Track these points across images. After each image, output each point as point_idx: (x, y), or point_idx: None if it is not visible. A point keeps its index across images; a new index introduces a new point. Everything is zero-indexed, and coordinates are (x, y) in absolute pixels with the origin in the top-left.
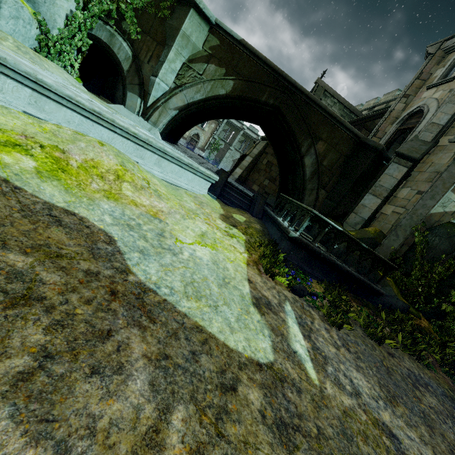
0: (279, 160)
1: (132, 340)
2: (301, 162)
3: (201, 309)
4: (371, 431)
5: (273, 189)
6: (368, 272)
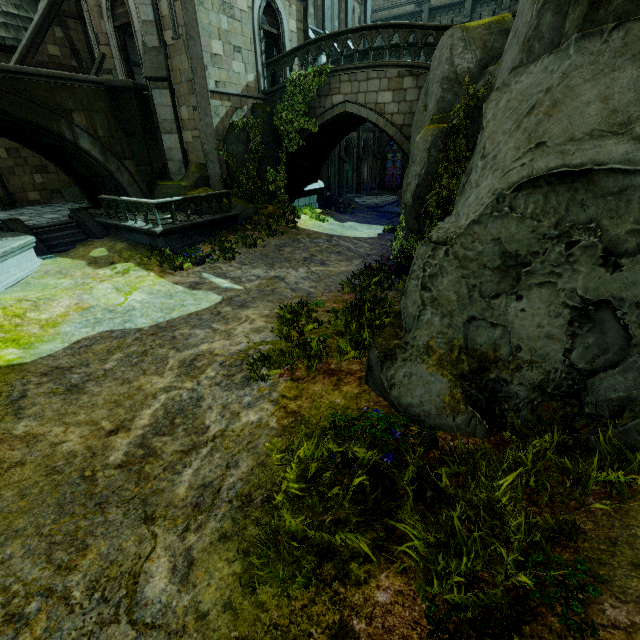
0: (38, 150)
1: (181, 332)
2: (80, 150)
3: (181, 311)
4: (269, 283)
5: (56, 180)
6: (221, 209)
